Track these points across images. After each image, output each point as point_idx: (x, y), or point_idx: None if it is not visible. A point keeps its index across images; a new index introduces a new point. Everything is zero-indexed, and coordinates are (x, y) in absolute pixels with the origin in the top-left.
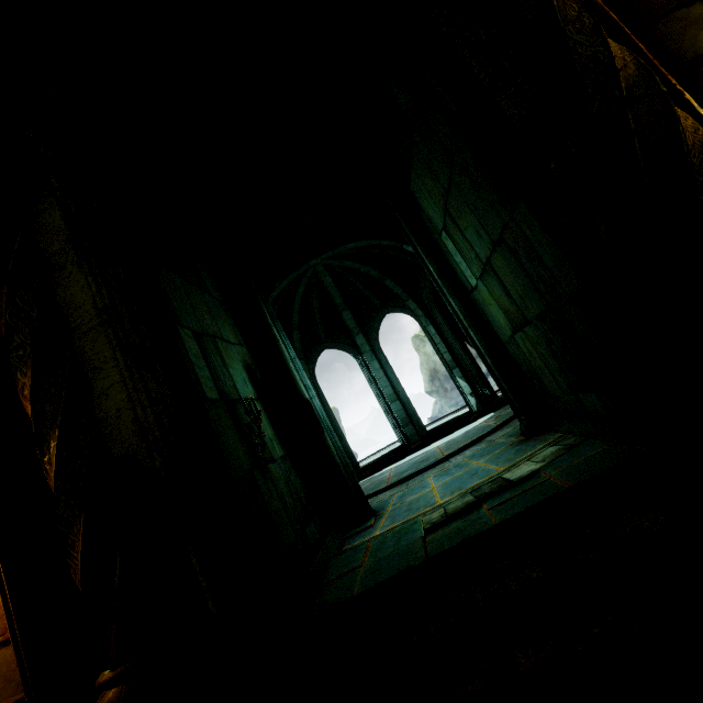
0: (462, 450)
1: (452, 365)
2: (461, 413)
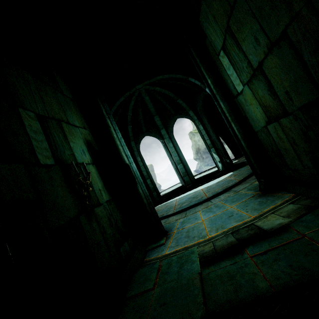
0: (218, 195)
1: (210, 146)
2: (213, 171)
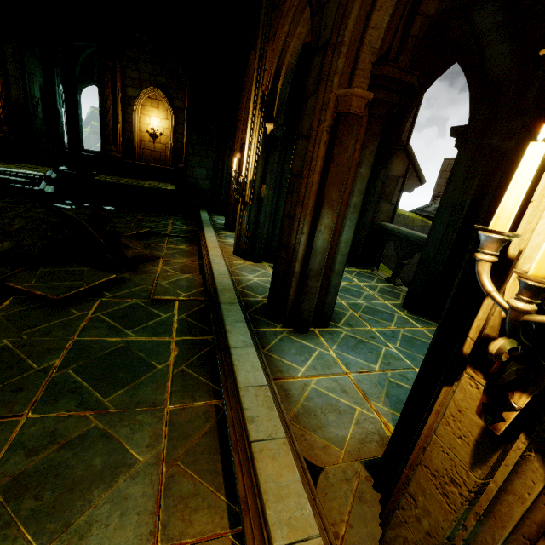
0: None
1: None
2: None
